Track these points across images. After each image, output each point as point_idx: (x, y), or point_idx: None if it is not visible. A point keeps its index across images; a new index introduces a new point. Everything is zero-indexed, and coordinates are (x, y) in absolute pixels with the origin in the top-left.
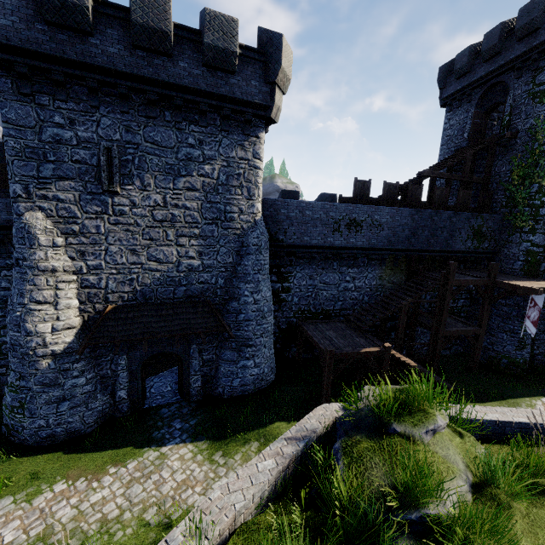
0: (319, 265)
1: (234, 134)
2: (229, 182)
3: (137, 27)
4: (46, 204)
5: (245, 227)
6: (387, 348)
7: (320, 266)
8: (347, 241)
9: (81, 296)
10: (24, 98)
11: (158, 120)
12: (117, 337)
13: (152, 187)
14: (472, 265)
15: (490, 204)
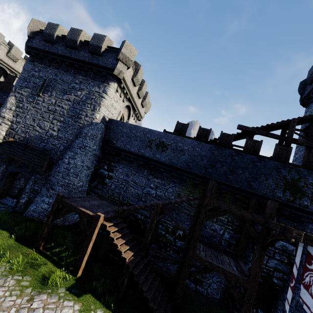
0: (135, 168)
1: (97, 81)
2: (86, 101)
3: (67, 39)
4: (18, 95)
5: (85, 124)
6: (96, 216)
7: (135, 169)
8: (154, 155)
9: (7, 132)
10: (31, 63)
11: (68, 73)
12: (1, 150)
13: (53, 96)
14: (290, 222)
15: None
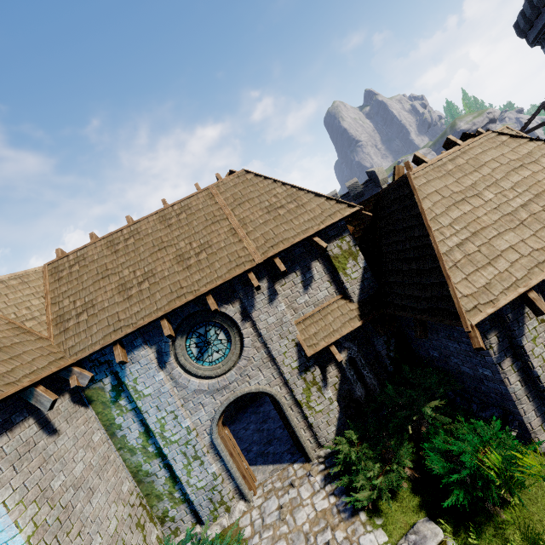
0: None
1: None
2: None
3: None
4: None
5: None
6: None
7: None
8: None
9: None
10: None
11: None
12: None
13: None
14: None
15: None
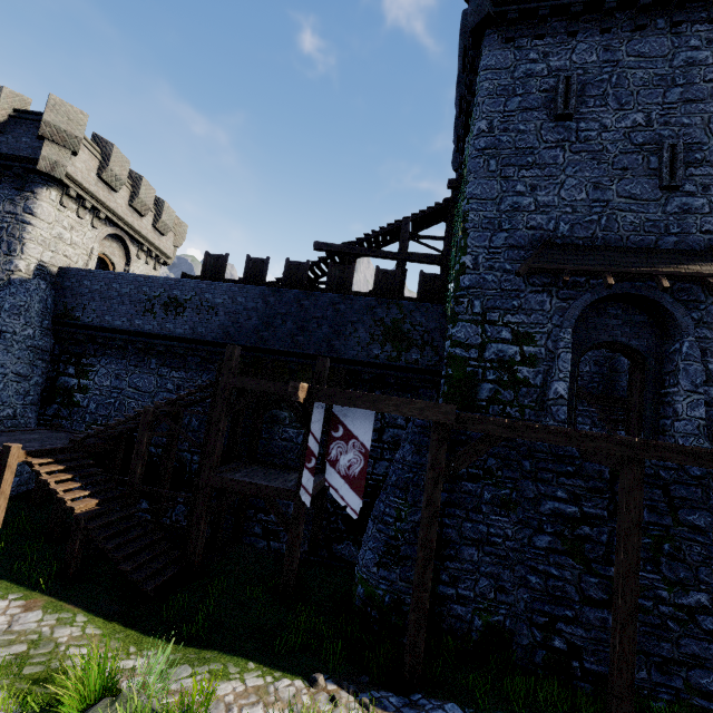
0: (132, 360)
1: (7, 190)
2: None
3: None
4: None
5: None
6: (4, 448)
7: (133, 361)
8: (163, 326)
9: None
10: None
11: None
12: None
13: None
14: (401, 394)
15: (441, 293)
